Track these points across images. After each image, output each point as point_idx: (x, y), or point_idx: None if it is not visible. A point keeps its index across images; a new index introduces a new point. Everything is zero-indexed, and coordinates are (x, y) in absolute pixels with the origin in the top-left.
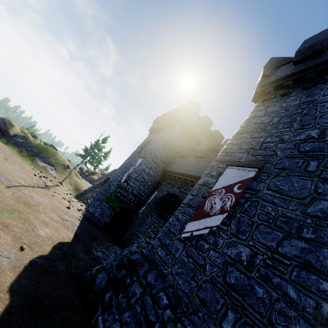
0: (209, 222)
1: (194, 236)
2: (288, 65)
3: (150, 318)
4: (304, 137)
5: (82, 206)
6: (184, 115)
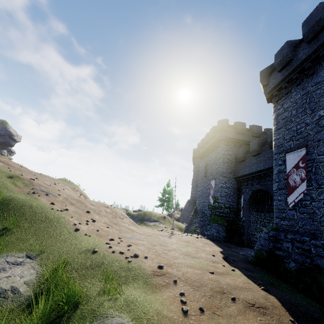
0: (299, 190)
1: (297, 202)
2: (275, 73)
3: (306, 248)
4: (317, 117)
5: (198, 235)
6: (221, 133)
